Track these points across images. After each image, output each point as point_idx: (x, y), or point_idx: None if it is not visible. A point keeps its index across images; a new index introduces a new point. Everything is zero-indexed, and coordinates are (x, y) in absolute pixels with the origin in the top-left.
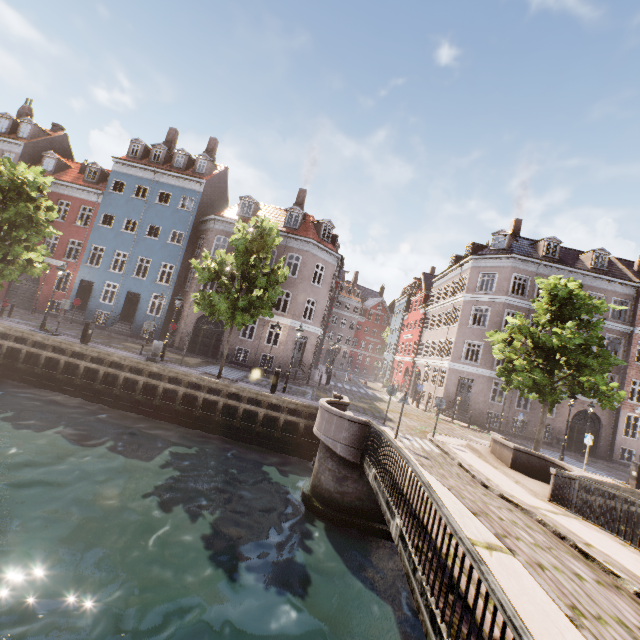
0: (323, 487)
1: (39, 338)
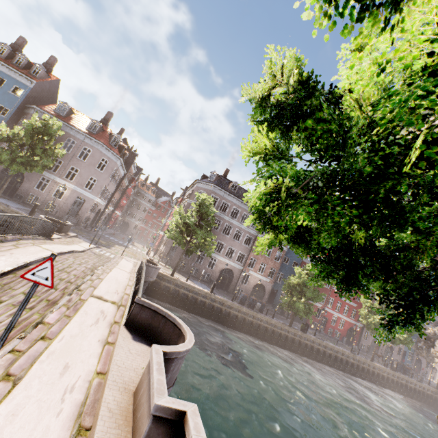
0: None
1: None
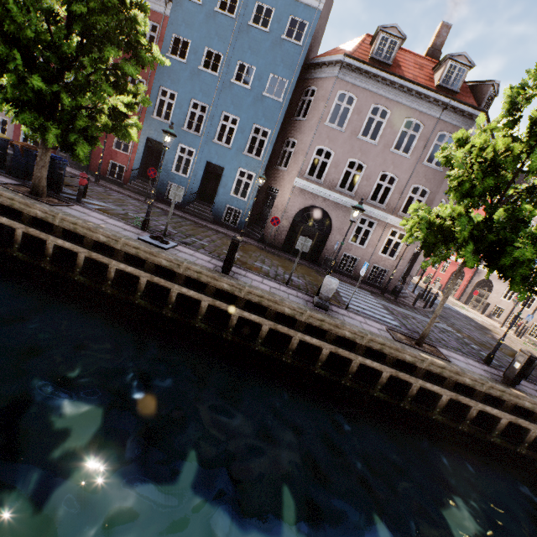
0: None
1: (163, 261)
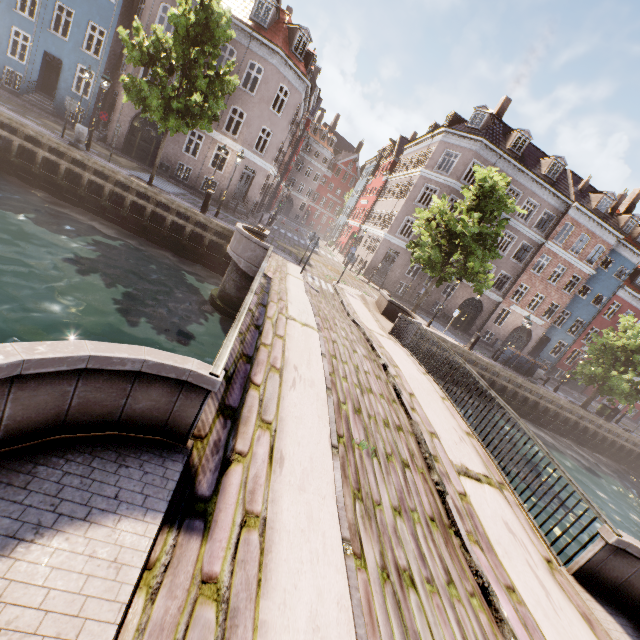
0: (226, 292)
1: None
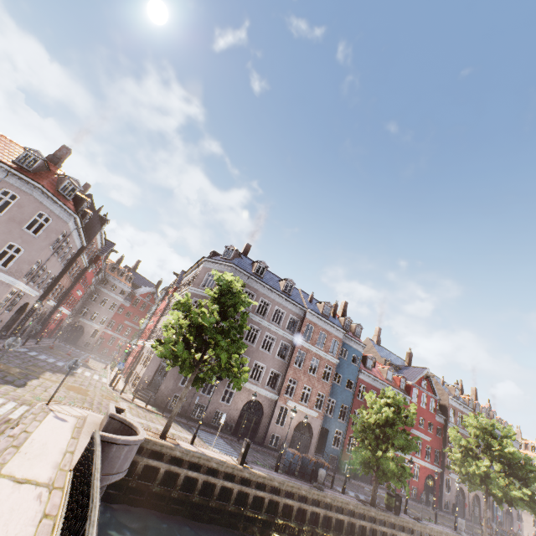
0: None
1: None
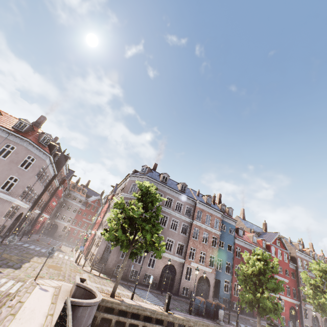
0: None
1: None
